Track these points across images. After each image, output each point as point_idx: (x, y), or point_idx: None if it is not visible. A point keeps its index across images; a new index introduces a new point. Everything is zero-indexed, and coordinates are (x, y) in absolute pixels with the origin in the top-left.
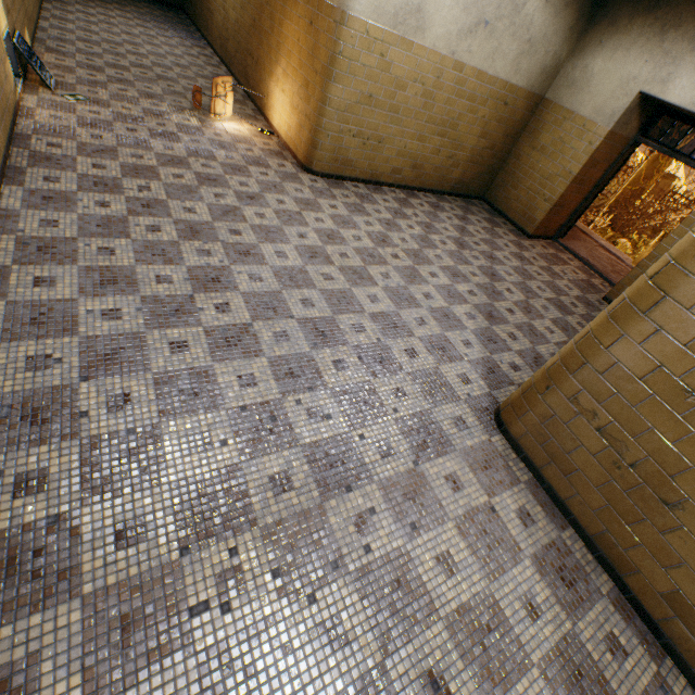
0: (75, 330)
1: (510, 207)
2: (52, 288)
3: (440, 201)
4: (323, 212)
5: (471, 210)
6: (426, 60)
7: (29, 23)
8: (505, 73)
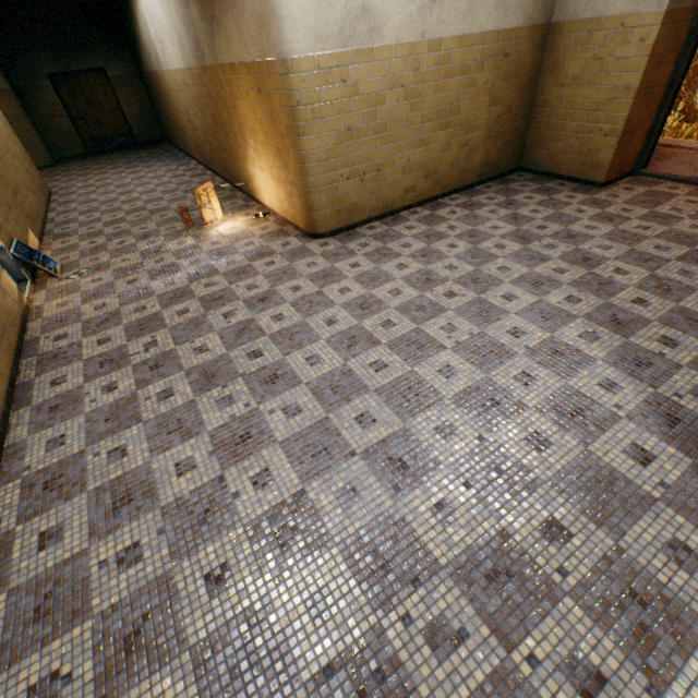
0: (86, 607)
1: (560, 163)
2: (59, 542)
3: (471, 197)
4: (345, 278)
5: (513, 188)
6: (394, 59)
7: (34, 223)
8: (492, 22)
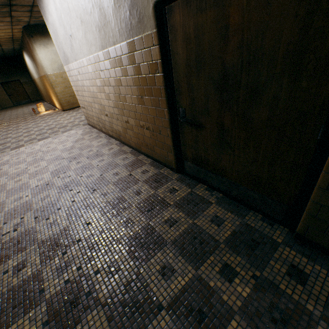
0: None
1: None
2: None
3: None
4: (64, 115)
5: None
6: None
7: None
8: None
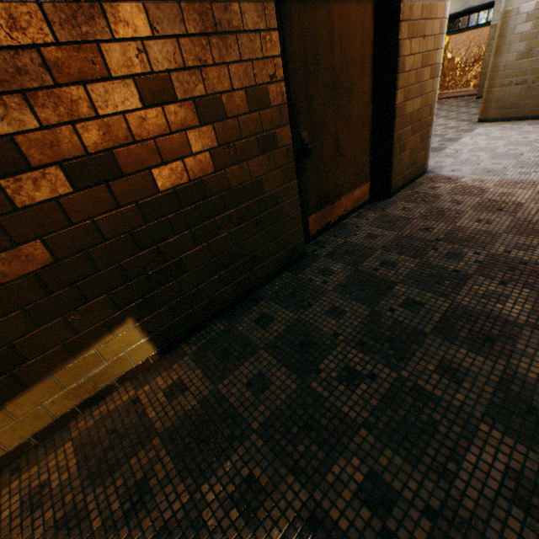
0: None
1: None
2: None
3: None
4: None
5: None
6: None
7: None
8: None
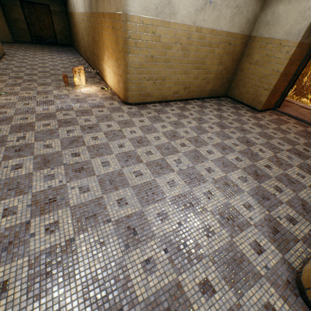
0: None
1: (244, 97)
2: None
3: (203, 103)
4: (135, 126)
5: (222, 103)
6: (179, 30)
7: None
8: (226, 27)
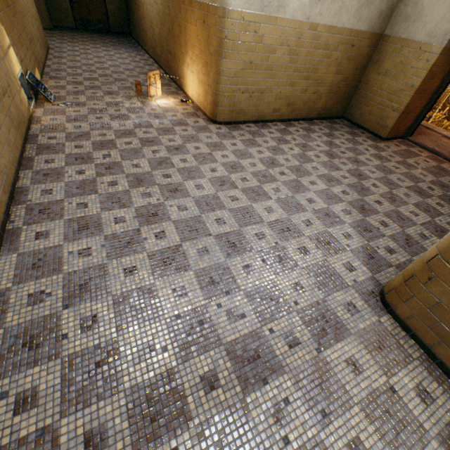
0: (60, 269)
1: (365, 120)
2: (47, 239)
3: (310, 125)
4: (226, 149)
5: (335, 127)
6: (288, 28)
7: (39, 64)
8: (350, 23)
